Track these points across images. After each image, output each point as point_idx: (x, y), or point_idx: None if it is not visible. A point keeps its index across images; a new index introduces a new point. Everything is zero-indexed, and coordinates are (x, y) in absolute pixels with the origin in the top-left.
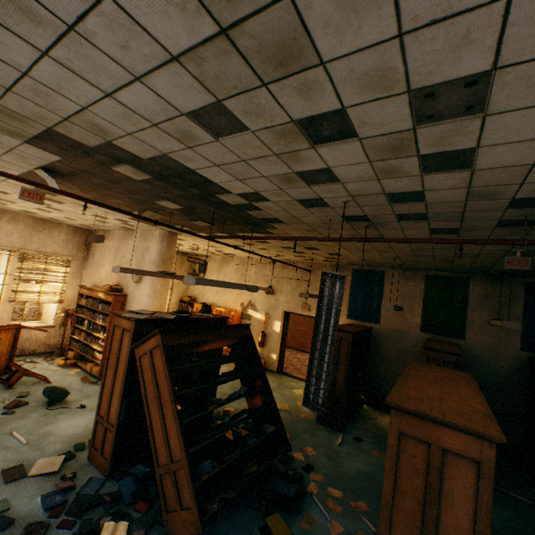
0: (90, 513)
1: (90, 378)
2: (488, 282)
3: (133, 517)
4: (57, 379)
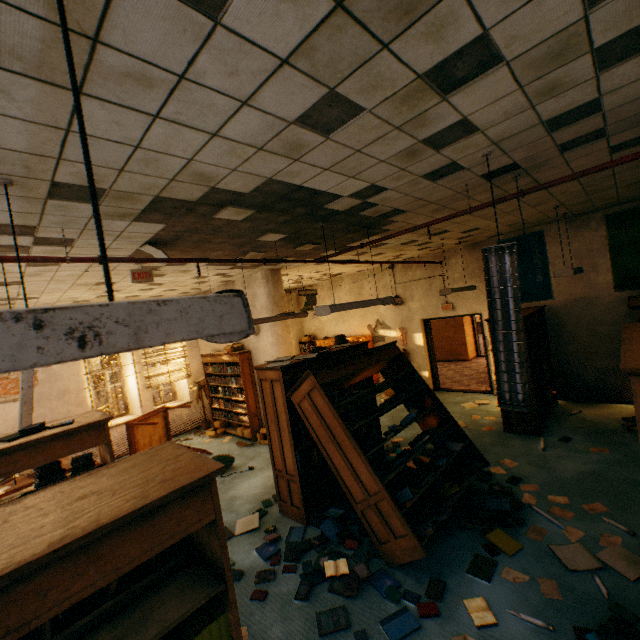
0: (306, 557)
1: (244, 441)
2: None
3: (347, 555)
4: (216, 450)
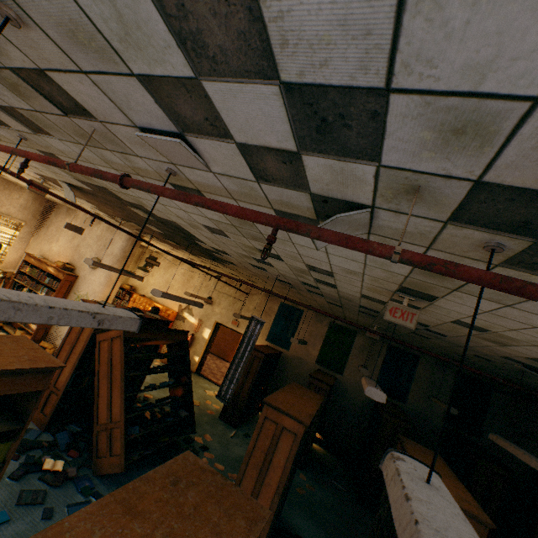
0: (31, 452)
1: None
2: (368, 337)
3: (67, 460)
4: None
